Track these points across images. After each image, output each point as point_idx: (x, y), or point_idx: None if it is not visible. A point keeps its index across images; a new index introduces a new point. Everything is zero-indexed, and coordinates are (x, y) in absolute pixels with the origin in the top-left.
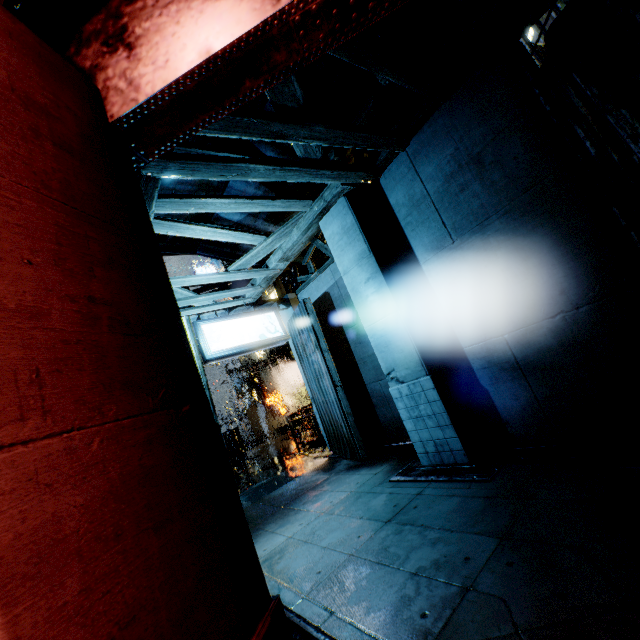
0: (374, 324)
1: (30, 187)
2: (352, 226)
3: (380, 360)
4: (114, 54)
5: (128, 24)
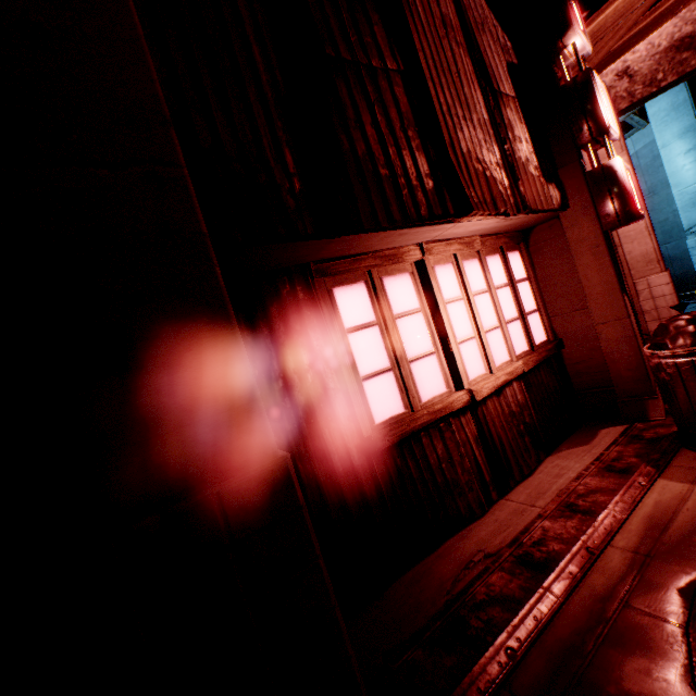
0: (684, 189)
1: (627, 153)
2: (683, 103)
3: (683, 219)
4: (620, 81)
5: (630, 66)
